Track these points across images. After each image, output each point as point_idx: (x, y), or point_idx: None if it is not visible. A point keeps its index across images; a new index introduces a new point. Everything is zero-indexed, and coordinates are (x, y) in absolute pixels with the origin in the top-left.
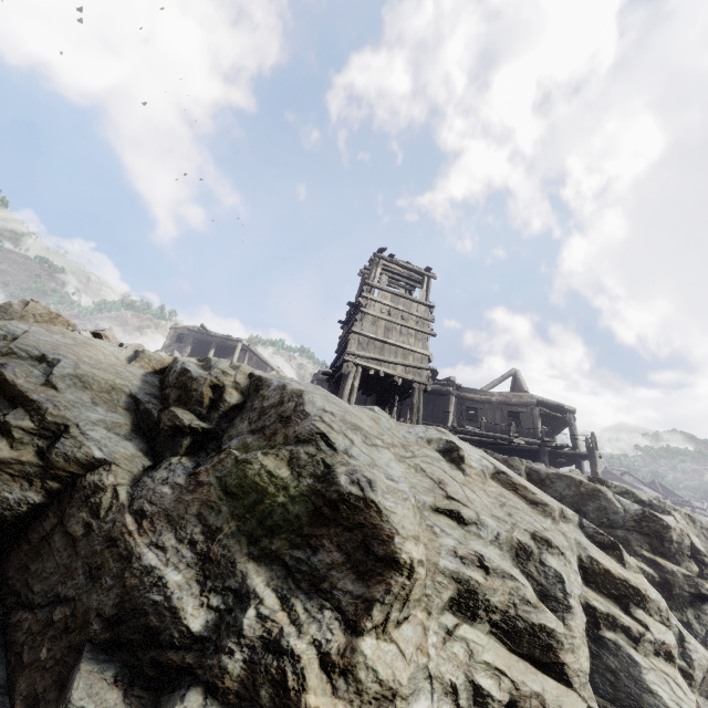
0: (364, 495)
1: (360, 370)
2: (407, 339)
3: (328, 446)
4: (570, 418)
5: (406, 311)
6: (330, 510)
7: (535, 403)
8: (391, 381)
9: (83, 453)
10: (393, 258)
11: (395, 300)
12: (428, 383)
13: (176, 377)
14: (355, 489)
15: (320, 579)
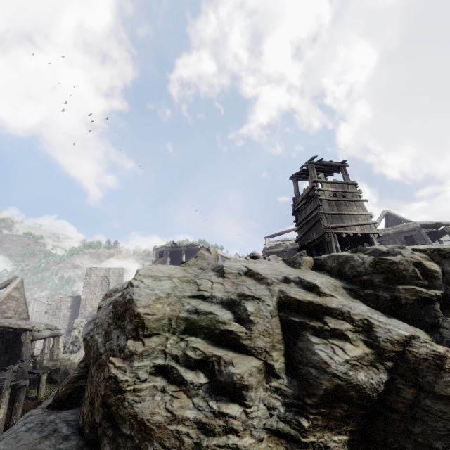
0: None
1: (335, 236)
2: (352, 208)
3: None
4: (447, 229)
5: (344, 191)
6: None
7: (420, 226)
8: (354, 237)
9: (396, 335)
10: (320, 161)
11: (333, 186)
12: (379, 232)
13: (370, 266)
14: None
15: None
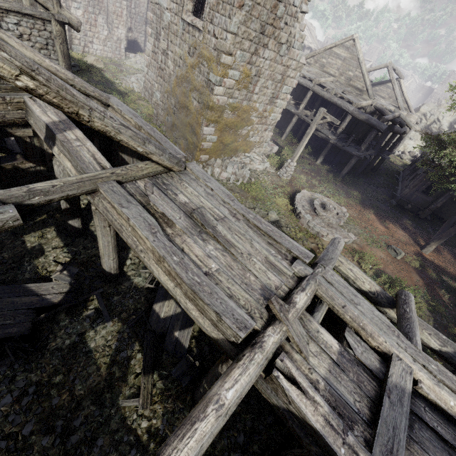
0: None
1: None
2: None
3: None
4: None
5: None
6: None
7: None
8: None
9: (442, 128)
10: None
11: None
12: None
13: None
14: None
15: None
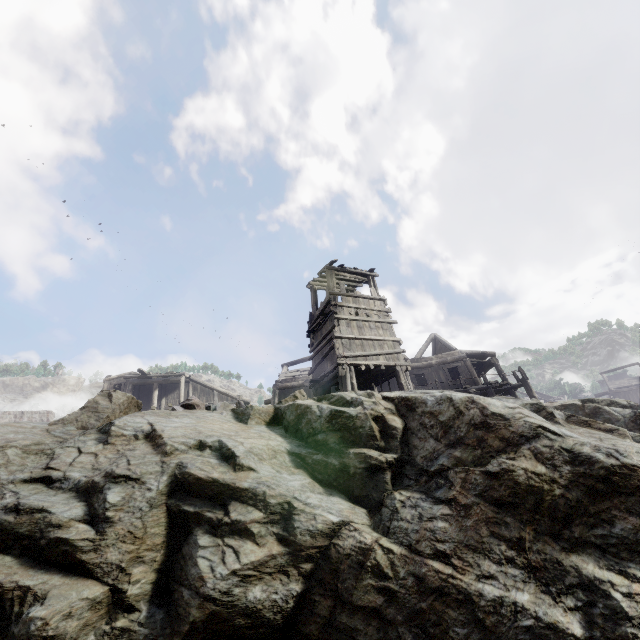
0: (621, 462)
1: (352, 368)
2: (377, 331)
3: (553, 435)
4: (493, 361)
5: (368, 308)
6: (604, 485)
7: (466, 356)
8: (377, 370)
9: (321, 522)
10: (342, 267)
11: (356, 301)
12: (407, 363)
13: (326, 421)
14: (613, 460)
15: (634, 544)
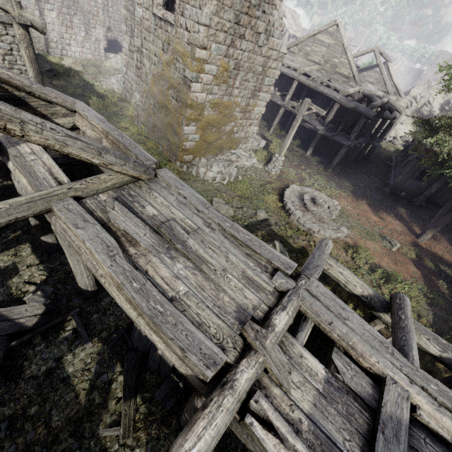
0: None
1: None
2: None
3: None
4: None
5: None
6: None
7: None
8: None
9: (433, 110)
10: None
11: None
12: None
13: (448, 102)
14: None
15: None
